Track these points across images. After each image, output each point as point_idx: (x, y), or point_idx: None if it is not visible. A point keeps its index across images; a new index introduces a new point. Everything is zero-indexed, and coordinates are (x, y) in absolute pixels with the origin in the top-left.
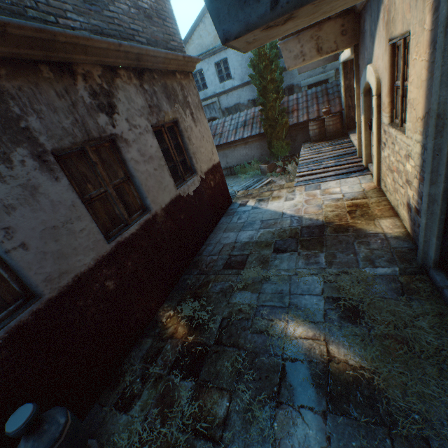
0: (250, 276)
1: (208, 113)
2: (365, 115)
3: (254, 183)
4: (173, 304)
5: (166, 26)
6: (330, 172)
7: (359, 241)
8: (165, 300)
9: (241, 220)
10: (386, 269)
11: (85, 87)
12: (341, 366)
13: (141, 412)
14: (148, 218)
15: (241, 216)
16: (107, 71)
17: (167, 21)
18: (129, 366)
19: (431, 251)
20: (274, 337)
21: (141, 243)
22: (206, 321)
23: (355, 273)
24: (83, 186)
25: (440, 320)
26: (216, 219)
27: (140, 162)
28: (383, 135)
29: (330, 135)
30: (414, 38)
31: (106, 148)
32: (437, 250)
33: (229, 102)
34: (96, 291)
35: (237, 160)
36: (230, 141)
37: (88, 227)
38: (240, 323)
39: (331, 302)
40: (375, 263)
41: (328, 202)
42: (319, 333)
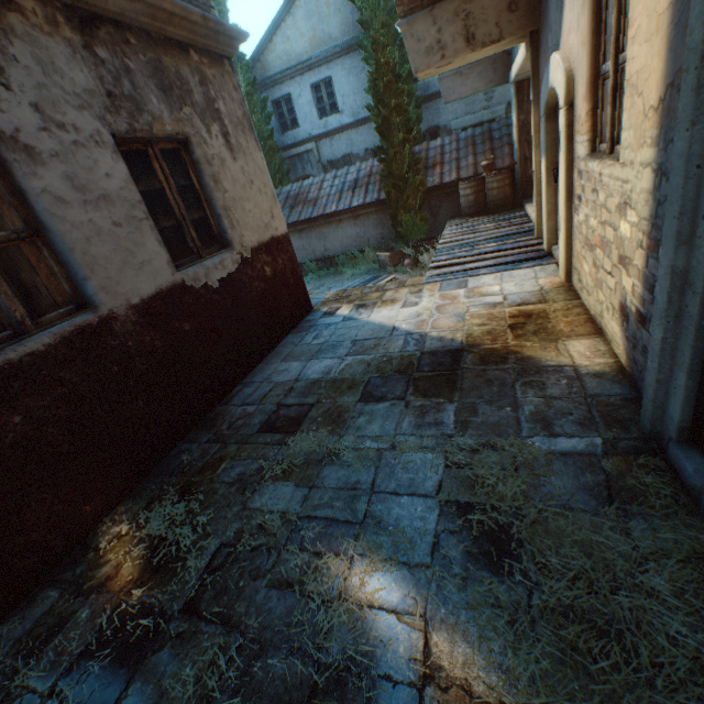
0: (303, 450)
1: (301, 168)
2: (548, 157)
3: (365, 283)
4: (138, 507)
5: None
6: (486, 261)
7: (525, 380)
8: (126, 497)
9: (318, 339)
10: (576, 440)
11: None
12: (454, 700)
13: None
14: (88, 323)
15: (320, 333)
16: None
17: None
18: None
19: (674, 404)
20: (314, 600)
21: (61, 374)
22: (184, 551)
23: (512, 448)
24: None
25: (699, 575)
26: (274, 337)
27: (71, 203)
28: (577, 181)
29: (494, 206)
30: None
31: None
32: (689, 401)
33: (334, 151)
34: None
35: (342, 246)
36: (330, 213)
37: None
38: (252, 560)
39: (453, 515)
40: (554, 427)
41: (477, 309)
42: (415, 595)
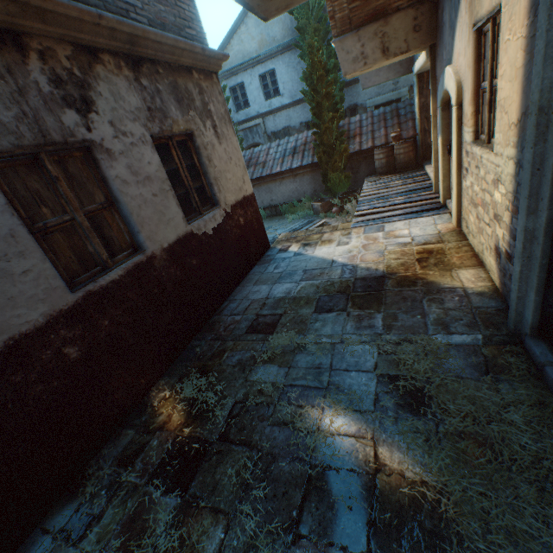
0: (280, 344)
1: (251, 137)
2: (443, 136)
3: (303, 226)
4: (173, 381)
5: (179, 8)
6: (397, 210)
7: (430, 297)
8: (163, 375)
9: (278, 269)
10: (465, 336)
11: (42, 69)
12: (394, 480)
13: (97, 544)
14: (140, 261)
15: (279, 265)
16: (81, 53)
17: (182, 1)
18: (96, 470)
19: (528, 312)
20: (302, 431)
21: (127, 294)
22: (212, 406)
23: (422, 341)
24: (34, 209)
25: (540, 413)
26: (246, 268)
27: (130, 183)
28: (465, 158)
29: (401, 166)
30: (507, 9)
31: (77, 160)
32: (537, 310)
33: (276, 125)
34: (46, 361)
35: (284, 197)
36: (275, 173)
37: (37, 267)
38: (258, 410)
39: (386, 382)
40: (450, 328)
41: (392, 247)
42: (366, 428)
